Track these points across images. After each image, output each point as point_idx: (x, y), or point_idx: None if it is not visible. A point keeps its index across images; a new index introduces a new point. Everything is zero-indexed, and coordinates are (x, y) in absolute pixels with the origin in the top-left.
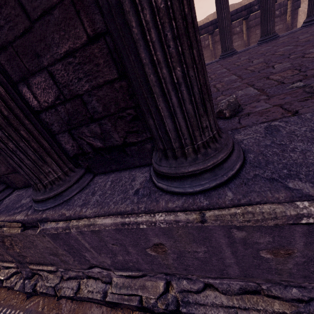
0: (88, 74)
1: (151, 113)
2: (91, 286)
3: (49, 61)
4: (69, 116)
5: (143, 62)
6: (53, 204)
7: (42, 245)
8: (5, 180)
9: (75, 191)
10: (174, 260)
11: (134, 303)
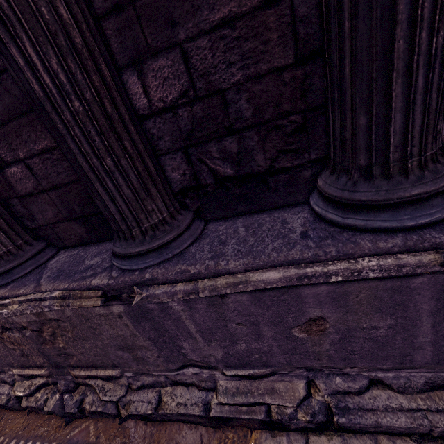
0: (246, 57)
1: (371, 105)
2: (182, 397)
3: (189, 33)
4: (194, 124)
5: (397, 18)
6: (158, 260)
7: (111, 333)
8: (47, 233)
9: (188, 241)
10: (332, 345)
11: (258, 417)
